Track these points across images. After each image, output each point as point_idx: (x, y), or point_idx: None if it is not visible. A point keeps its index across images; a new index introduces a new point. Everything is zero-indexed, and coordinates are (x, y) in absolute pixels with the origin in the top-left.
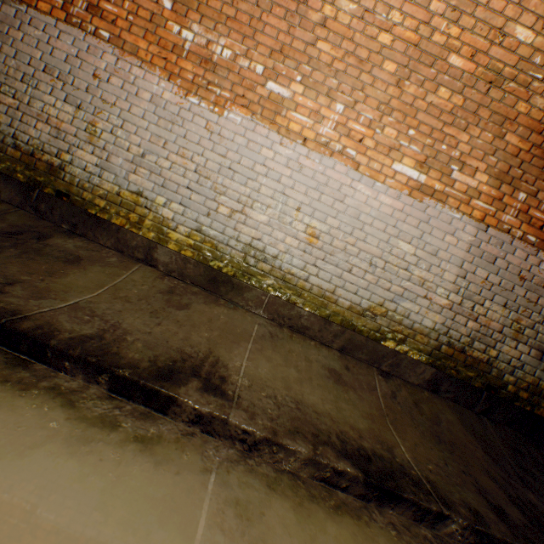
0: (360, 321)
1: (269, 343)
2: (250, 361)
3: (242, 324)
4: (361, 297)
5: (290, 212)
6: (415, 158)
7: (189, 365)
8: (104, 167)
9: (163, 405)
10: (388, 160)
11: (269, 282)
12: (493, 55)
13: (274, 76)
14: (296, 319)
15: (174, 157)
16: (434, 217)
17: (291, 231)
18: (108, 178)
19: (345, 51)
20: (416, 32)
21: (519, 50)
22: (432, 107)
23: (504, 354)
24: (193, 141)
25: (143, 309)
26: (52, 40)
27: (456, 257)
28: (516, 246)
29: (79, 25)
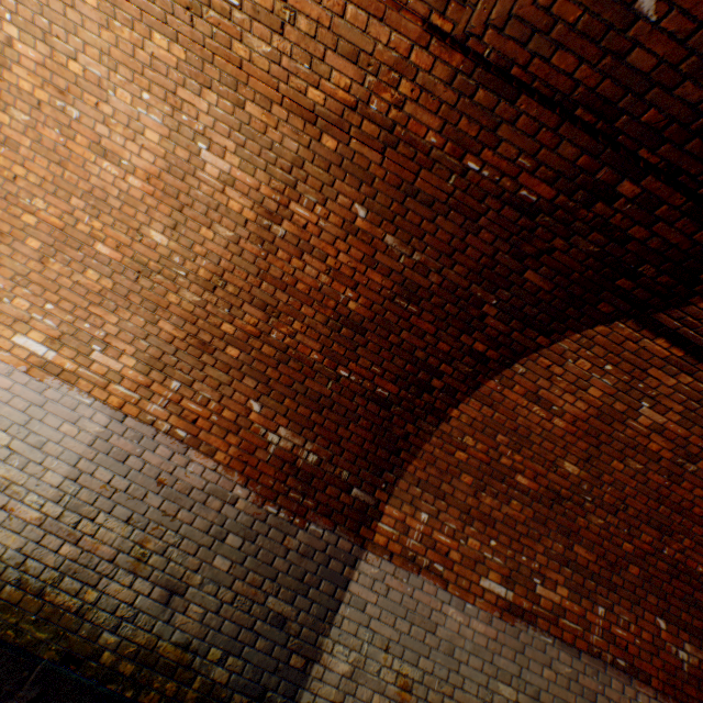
0: None
1: None
2: None
3: None
4: None
5: None
6: (48, 333)
7: None
8: None
9: None
10: (11, 331)
11: None
12: (138, 250)
13: None
14: None
15: None
16: (56, 400)
17: None
18: None
19: None
20: (63, 219)
21: (160, 249)
22: (80, 285)
23: (111, 596)
24: None
25: None
26: None
27: (72, 452)
28: (161, 441)
29: None
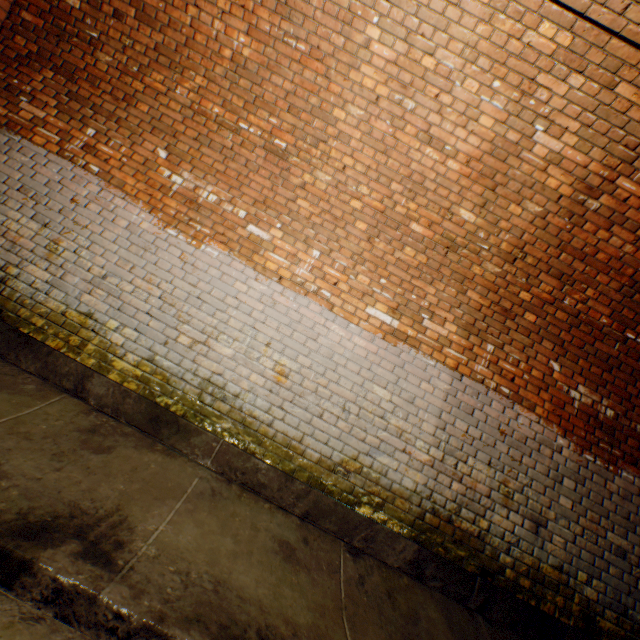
0: (331, 479)
1: (208, 503)
2: (171, 525)
3: (178, 476)
4: (333, 447)
5: (259, 347)
6: (387, 304)
7: (77, 523)
8: (56, 284)
9: (11, 574)
10: (362, 303)
11: (225, 425)
12: (446, 227)
13: (256, 221)
14: (251, 473)
15: (140, 282)
16: (409, 362)
17: (258, 367)
18: (56, 296)
19: (322, 209)
20: (382, 203)
21: (466, 226)
22: (400, 261)
23: (496, 525)
24: (164, 268)
25: (44, 449)
26: (38, 166)
27: (433, 406)
28: (492, 397)
29: (71, 158)
